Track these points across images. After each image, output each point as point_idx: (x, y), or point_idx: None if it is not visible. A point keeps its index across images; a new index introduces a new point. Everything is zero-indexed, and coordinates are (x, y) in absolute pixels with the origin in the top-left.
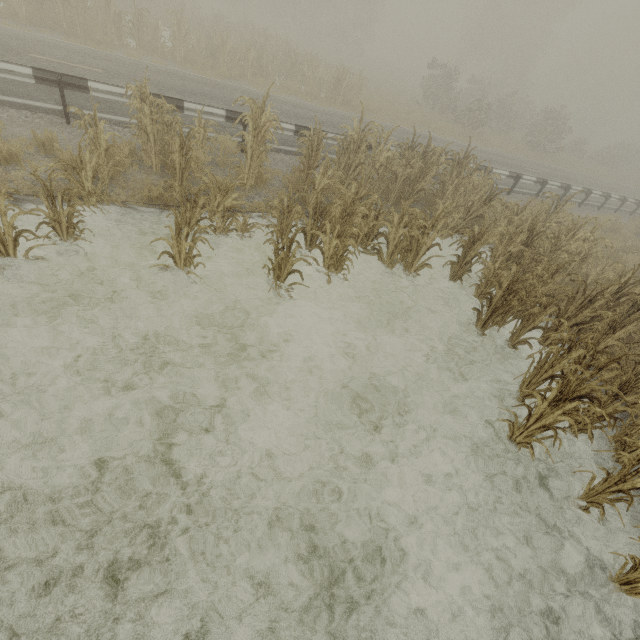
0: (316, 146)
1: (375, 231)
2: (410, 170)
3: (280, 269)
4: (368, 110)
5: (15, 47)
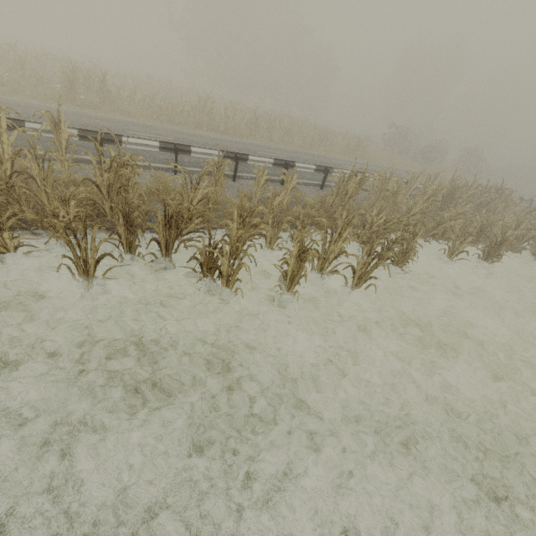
0: (450, 192)
1: (492, 233)
2: (483, 199)
3: (488, 255)
4: (373, 159)
5: (246, 149)
